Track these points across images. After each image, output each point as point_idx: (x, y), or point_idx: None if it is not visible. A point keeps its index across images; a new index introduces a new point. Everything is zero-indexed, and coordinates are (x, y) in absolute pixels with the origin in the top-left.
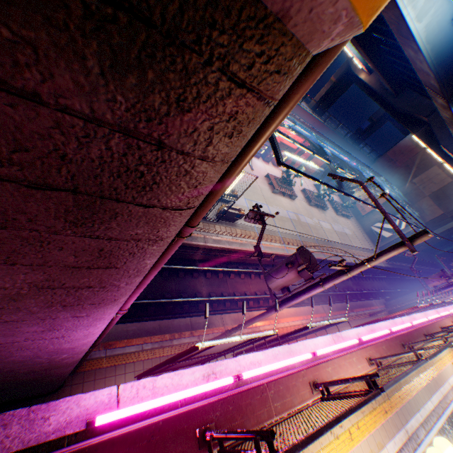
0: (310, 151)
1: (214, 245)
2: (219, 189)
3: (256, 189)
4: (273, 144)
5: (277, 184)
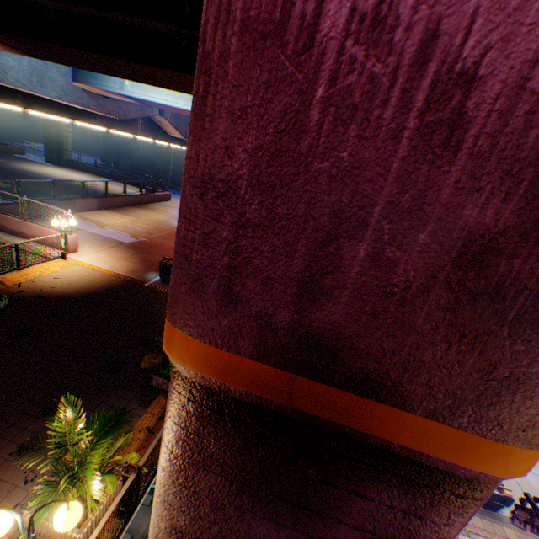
0: None
1: None
2: None
3: None
4: None
5: None
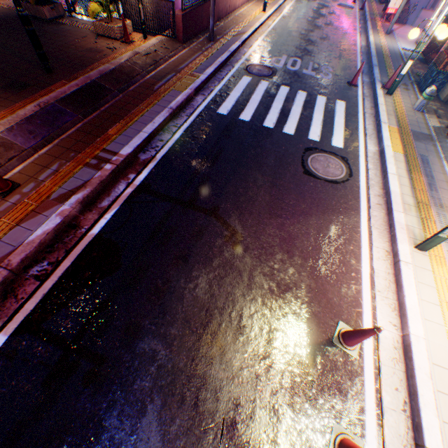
0: None
1: None
2: None
3: None
4: None
5: None
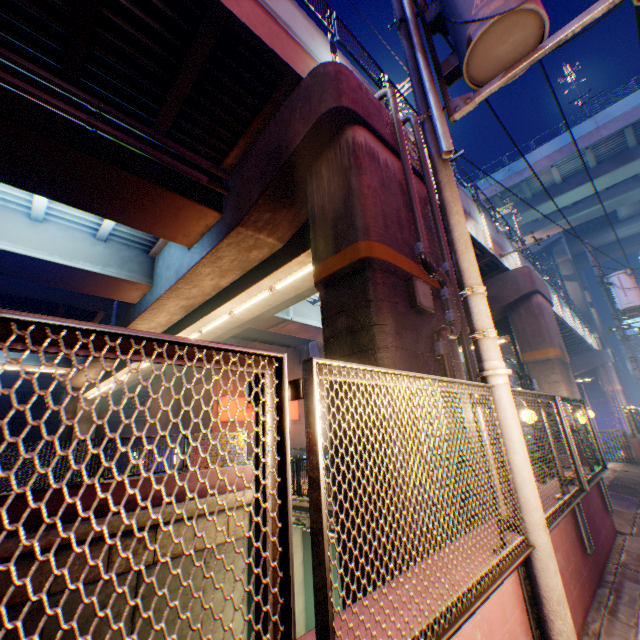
0: None
1: None
2: None
3: None
4: None
5: None
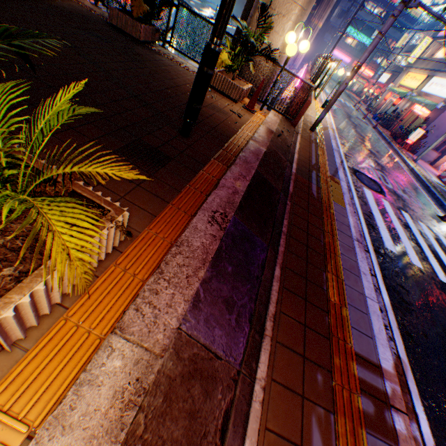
0: None
1: None
2: None
3: None
4: (179, 1)
5: None
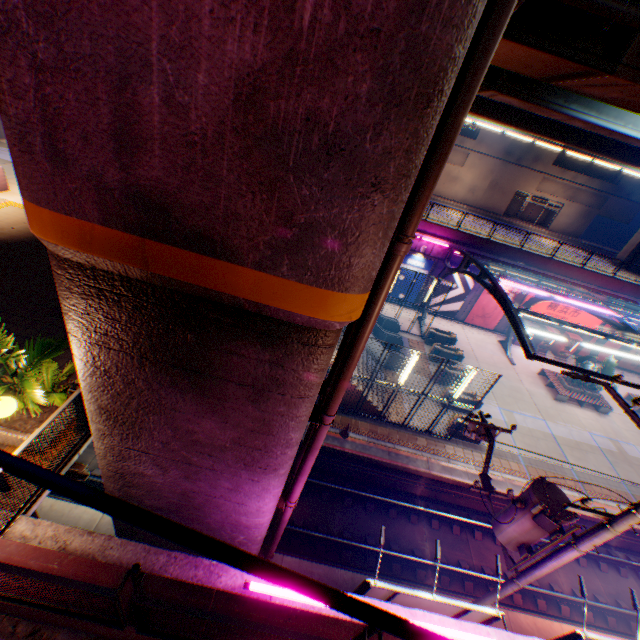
0: (597, 333)
1: (443, 474)
2: (339, 387)
3: (520, 393)
4: (517, 330)
5: (562, 385)
